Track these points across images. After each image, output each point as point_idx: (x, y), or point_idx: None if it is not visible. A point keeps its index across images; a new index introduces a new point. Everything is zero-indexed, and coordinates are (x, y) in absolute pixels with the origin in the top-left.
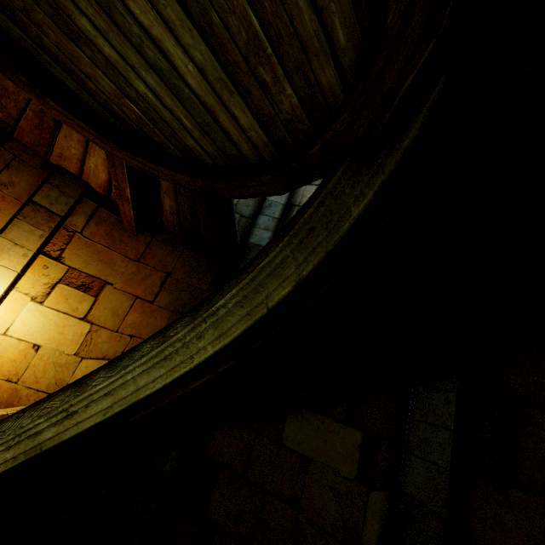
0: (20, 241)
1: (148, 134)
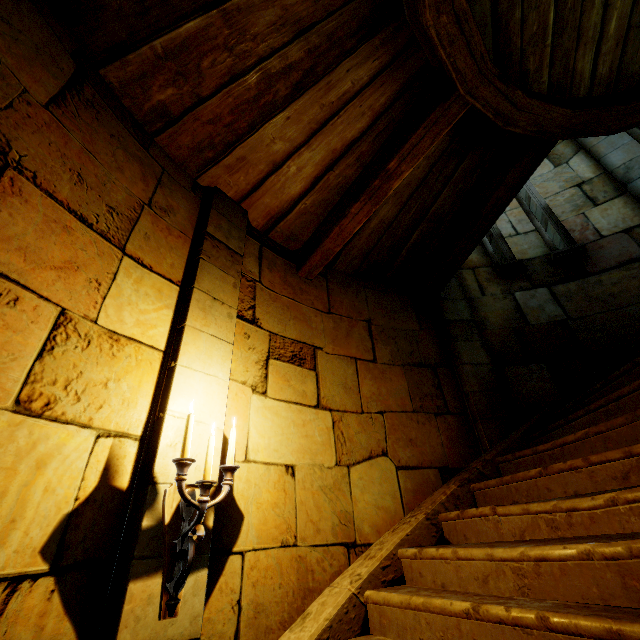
0: (217, 294)
1: (527, 59)
